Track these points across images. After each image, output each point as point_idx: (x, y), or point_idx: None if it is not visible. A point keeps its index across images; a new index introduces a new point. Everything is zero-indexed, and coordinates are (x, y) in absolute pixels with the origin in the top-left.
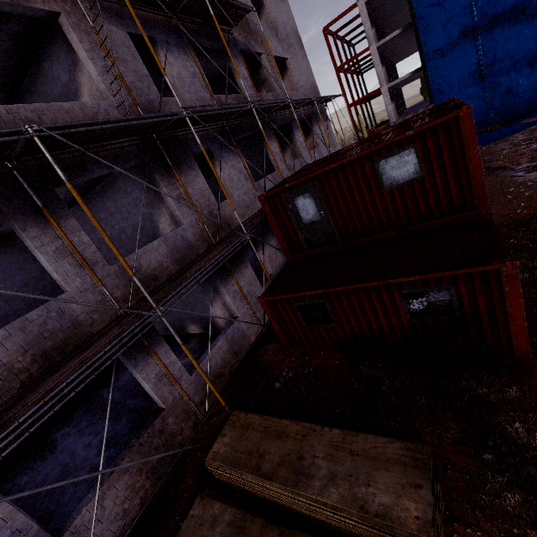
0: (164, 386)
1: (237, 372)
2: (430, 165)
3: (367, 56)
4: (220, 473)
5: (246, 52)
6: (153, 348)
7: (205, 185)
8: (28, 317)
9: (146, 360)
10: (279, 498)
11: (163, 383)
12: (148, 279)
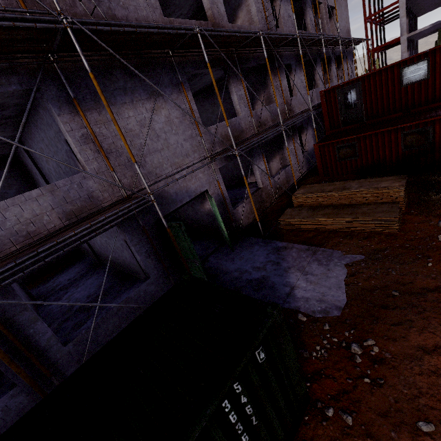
0: (263, 177)
1: (289, 190)
2: (434, 71)
3: (394, 8)
4: (299, 200)
5: (313, 1)
6: (261, 157)
7: (286, 84)
8: (232, 120)
9: (259, 161)
10: (332, 201)
11: (263, 175)
12: (262, 124)
